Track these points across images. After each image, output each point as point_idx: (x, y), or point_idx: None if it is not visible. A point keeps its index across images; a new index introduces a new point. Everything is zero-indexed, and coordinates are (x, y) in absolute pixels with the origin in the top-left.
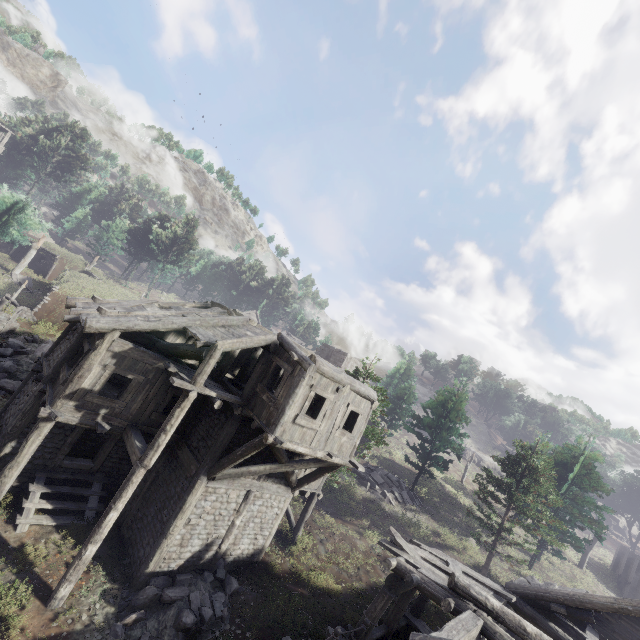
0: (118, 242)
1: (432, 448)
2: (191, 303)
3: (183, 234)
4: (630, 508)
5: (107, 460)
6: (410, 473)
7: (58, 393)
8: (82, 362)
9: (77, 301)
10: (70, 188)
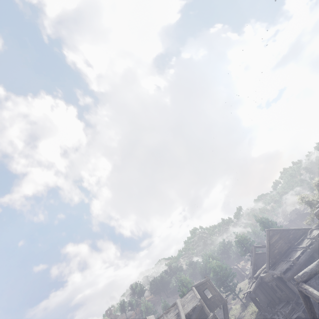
0: None
1: None
2: None
3: None
4: None
5: None
6: None
7: None
8: None
9: None
10: None
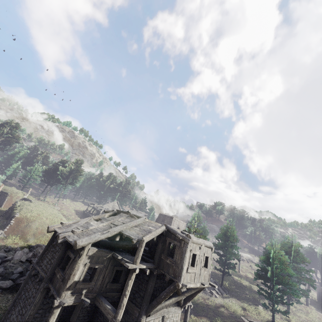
0: (37, 177)
1: (226, 259)
2: (107, 213)
3: (75, 168)
4: (313, 264)
5: (77, 319)
6: (216, 274)
7: (60, 287)
8: (73, 266)
9: (54, 227)
10: (8, 152)
